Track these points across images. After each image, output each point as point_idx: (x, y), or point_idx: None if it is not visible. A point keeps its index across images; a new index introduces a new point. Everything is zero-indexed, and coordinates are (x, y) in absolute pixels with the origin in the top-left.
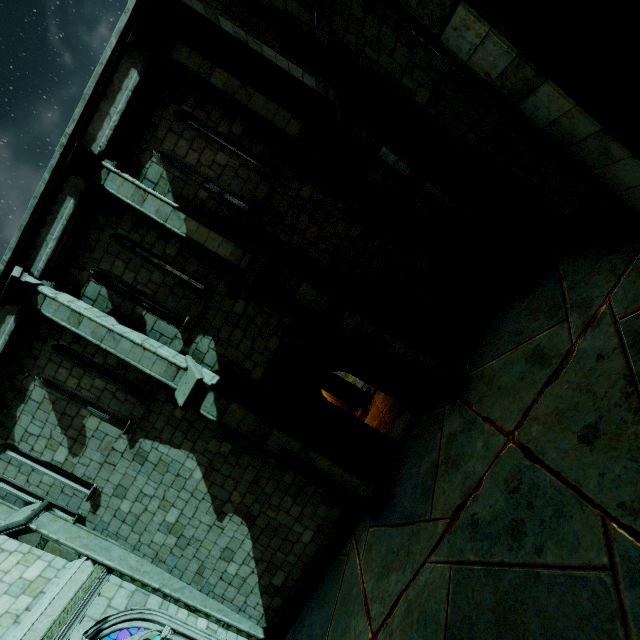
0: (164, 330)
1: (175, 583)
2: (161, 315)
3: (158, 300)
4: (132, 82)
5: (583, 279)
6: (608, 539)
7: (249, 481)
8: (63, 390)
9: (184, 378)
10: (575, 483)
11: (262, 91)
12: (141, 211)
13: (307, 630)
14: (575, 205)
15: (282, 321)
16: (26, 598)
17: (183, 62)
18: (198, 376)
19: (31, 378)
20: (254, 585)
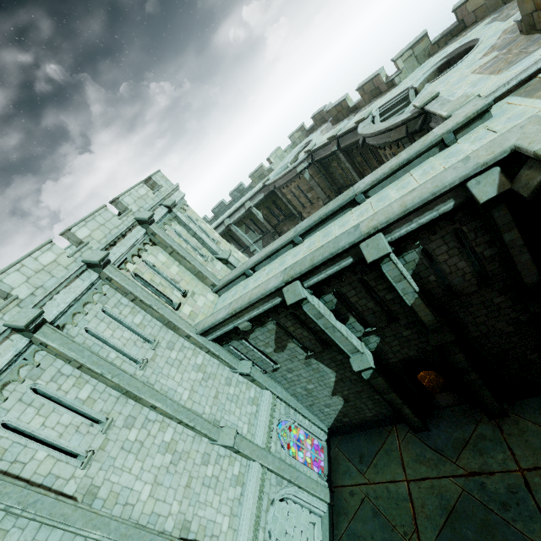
0: (356, 326)
1: (299, 405)
2: (359, 320)
3: (363, 314)
4: (445, 209)
5: None
6: None
7: (356, 390)
8: (283, 328)
9: (359, 356)
10: None
11: (533, 254)
12: (394, 286)
13: (357, 445)
14: None
15: (425, 347)
16: (254, 406)
17: (495, 217)
18: (372, 365)
19: (271, 320)
20: (333, 417)
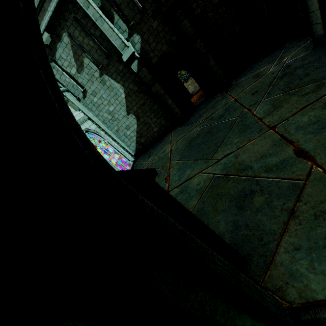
0: (121, 25)
1: (109, 131)
2: (121, 17)
3: (121, 8)
4: None
5: (288, 49)
6: (242, 112)
7: (141, 104)
8: (76, 42)
9: (127, 51)
10: (243, 104)
11: None
12: None
13: (149, 153)
14: (304, 12)
15: (171, 38)
16: None
17: None
18: (133, 50)
19: (63, 31)
20: (134, 140)
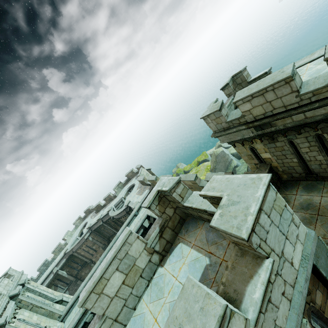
0: None
1: None
2: None
3: None
4: (141, 231)
5: None
6: None
7: None
8: None
9: None
10: None
11: None
12: None
13: None
14: None
15: None
16: None
17: None
18: None
19: None
20: None
